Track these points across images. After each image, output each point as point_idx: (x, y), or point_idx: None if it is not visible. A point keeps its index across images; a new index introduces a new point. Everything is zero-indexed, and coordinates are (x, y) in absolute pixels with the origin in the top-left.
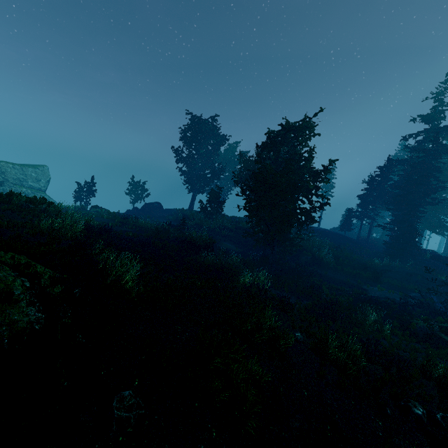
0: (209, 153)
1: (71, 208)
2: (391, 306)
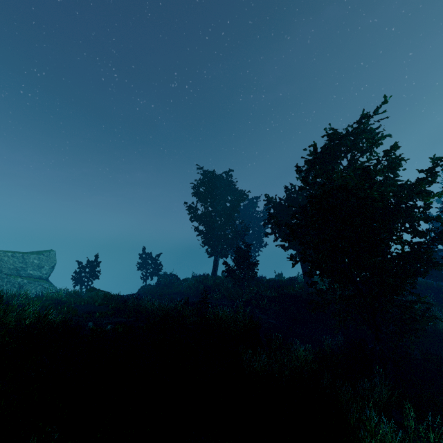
0: (228, 208)
1: (59, 296)
2: None
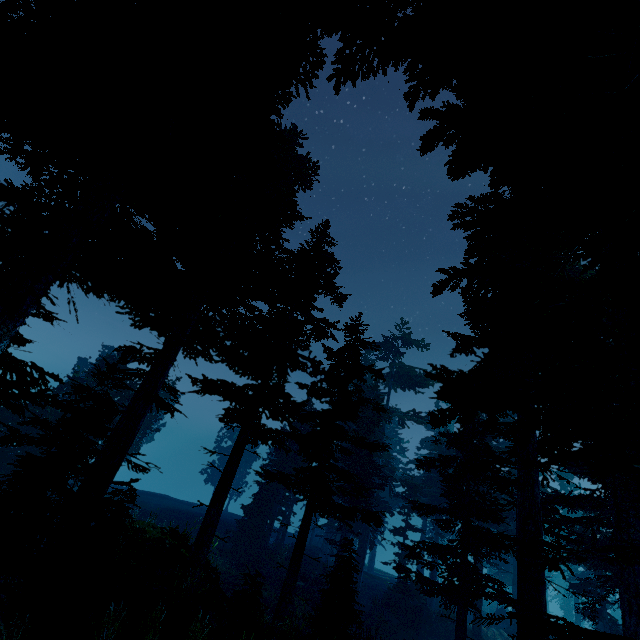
0: None
1: None
2: None
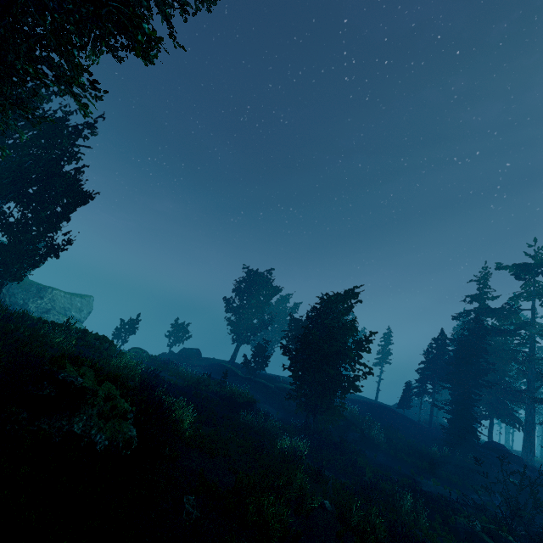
0: (260, 304)
1: None
2: (441, 501)
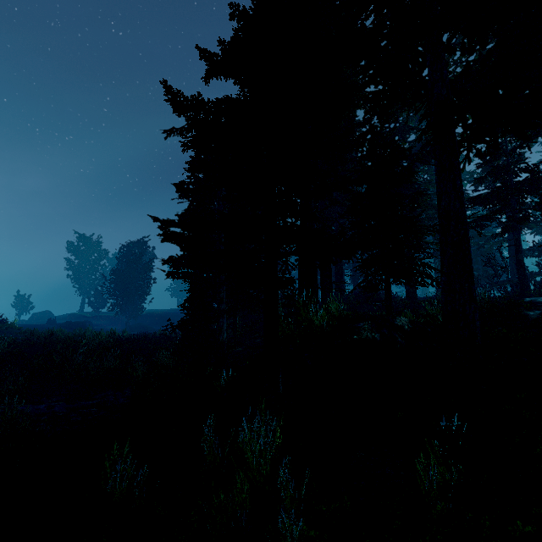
0: (95, 262)
1: None
2: None
